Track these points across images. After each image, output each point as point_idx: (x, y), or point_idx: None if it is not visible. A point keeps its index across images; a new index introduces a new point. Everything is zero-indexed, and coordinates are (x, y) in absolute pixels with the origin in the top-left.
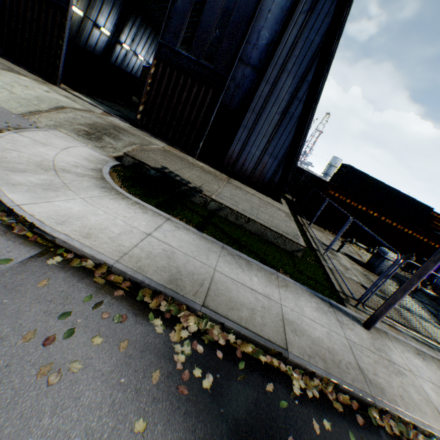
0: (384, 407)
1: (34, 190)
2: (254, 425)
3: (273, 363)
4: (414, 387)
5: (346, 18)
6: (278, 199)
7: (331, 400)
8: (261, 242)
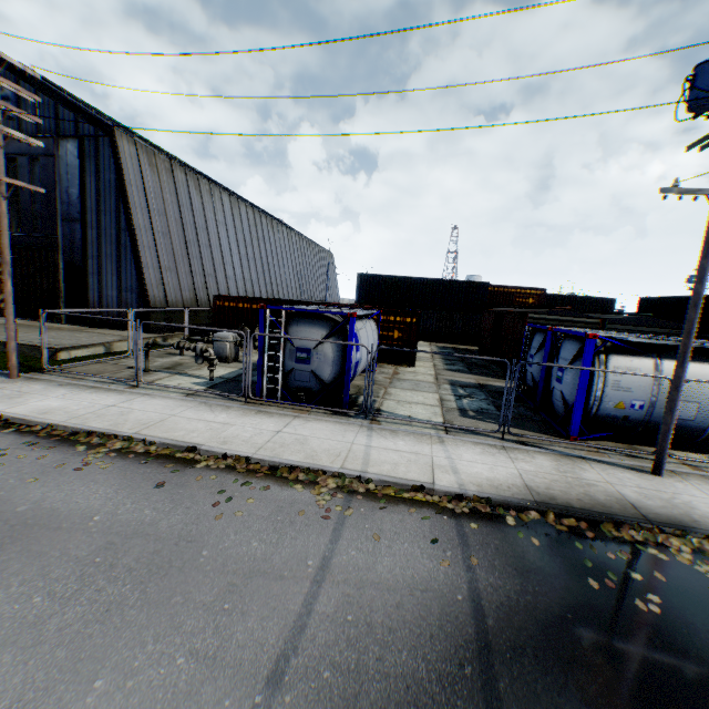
0: None
1: None
2: None
3: None
4: None
5: (119, 152)
6: (150, 331)
7: None
8: None
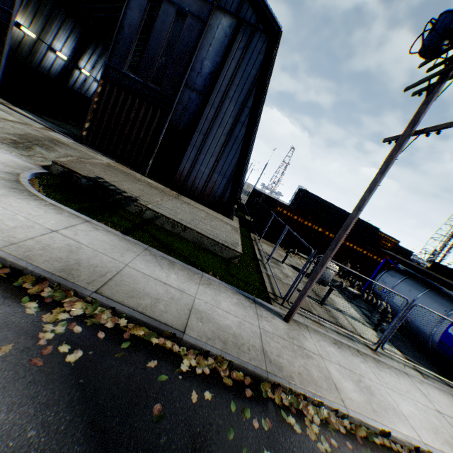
0: (277, 381)
1: None
2: (117, 394)
3: (166, 345)
4: (319, 367)
5: (275, 56)
6: (229, 216)
7: (223, 377)
8: (197, 249)
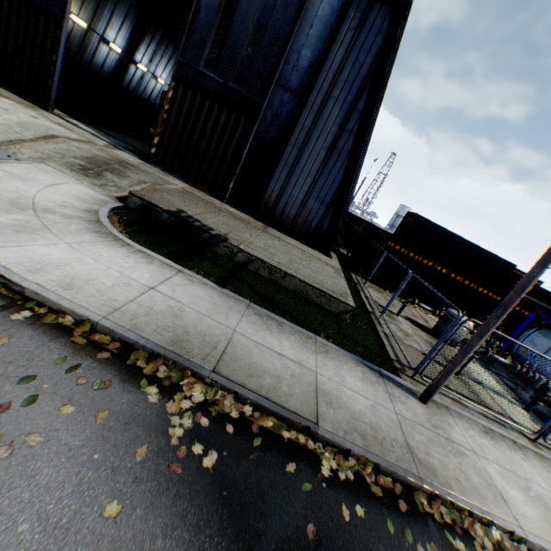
0: (434, 490)
1: (3, 232)
2: (265, 511)
3: (299, 440)
4: (476, 469)
5: (401, 37)
6: (327, 252)
7: (369, 483)
8: (300, 301)
